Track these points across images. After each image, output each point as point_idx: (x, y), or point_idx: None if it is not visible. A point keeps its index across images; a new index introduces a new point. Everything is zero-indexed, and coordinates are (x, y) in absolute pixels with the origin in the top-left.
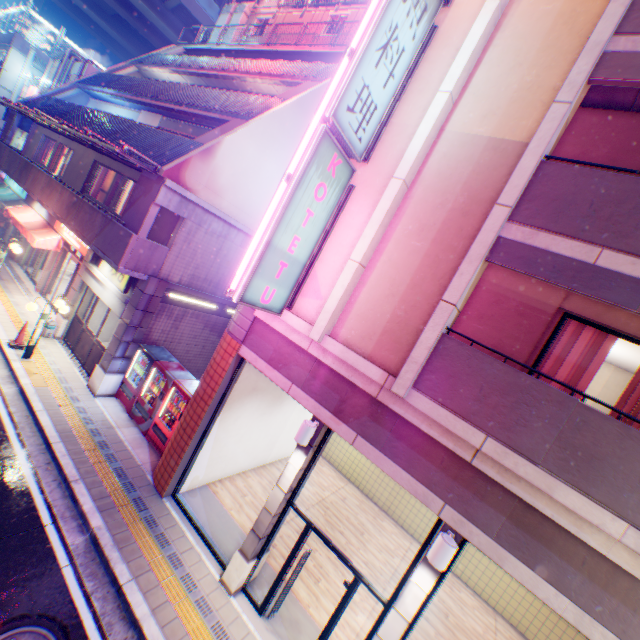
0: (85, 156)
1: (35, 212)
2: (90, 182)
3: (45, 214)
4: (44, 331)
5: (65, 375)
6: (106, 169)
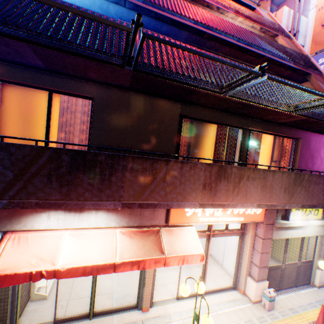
0: (144, 107)
1: (63, 232)
2: (177, 144)
3: (103, 221)
4: (272, 306)
5: (320, 299)
6: (187, 121)
